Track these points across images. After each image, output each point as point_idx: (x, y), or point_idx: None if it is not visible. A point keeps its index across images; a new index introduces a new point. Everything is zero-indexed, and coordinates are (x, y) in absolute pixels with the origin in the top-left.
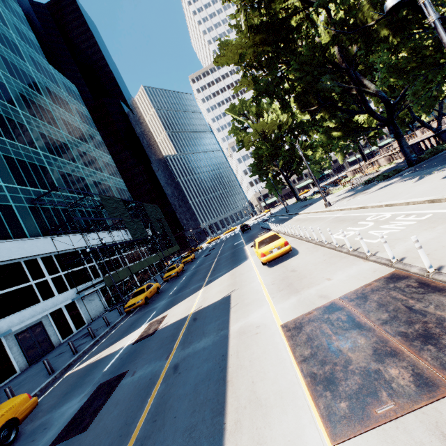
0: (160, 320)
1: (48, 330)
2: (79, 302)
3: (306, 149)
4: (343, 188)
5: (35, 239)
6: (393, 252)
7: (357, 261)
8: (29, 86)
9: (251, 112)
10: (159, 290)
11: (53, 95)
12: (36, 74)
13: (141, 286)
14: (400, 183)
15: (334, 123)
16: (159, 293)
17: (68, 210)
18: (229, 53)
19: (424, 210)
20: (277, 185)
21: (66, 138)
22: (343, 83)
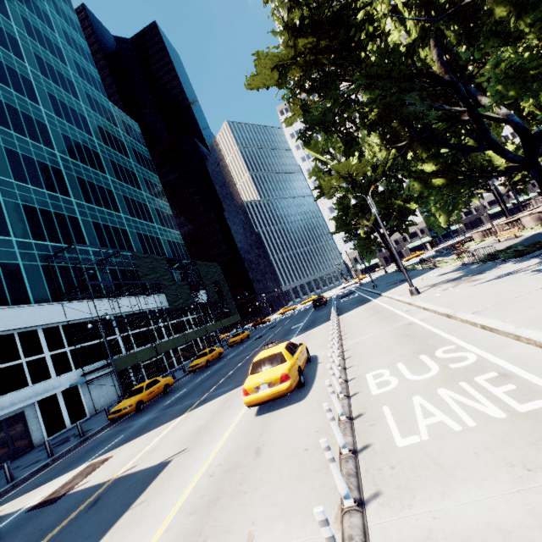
0: (94, 468)
1: (31, 423)
2: (84, 387)
3: (412, 199)
4: (456, 260)
5: (39, 305)
6: (397, 528)
7: (328, 505)
8: (77, 126)
9: (338, 149)
10: (168, 388)
11: (106, 135)
12: (90, 112)
13: (143, 381)
14: (531, 274)
15: (435, 165)
16: (166, 393)
17: (95, 269)
18: (265, 70)
19: (538, 376)
20: (369, 245)
21: (112, 183)
22: (451, 104)
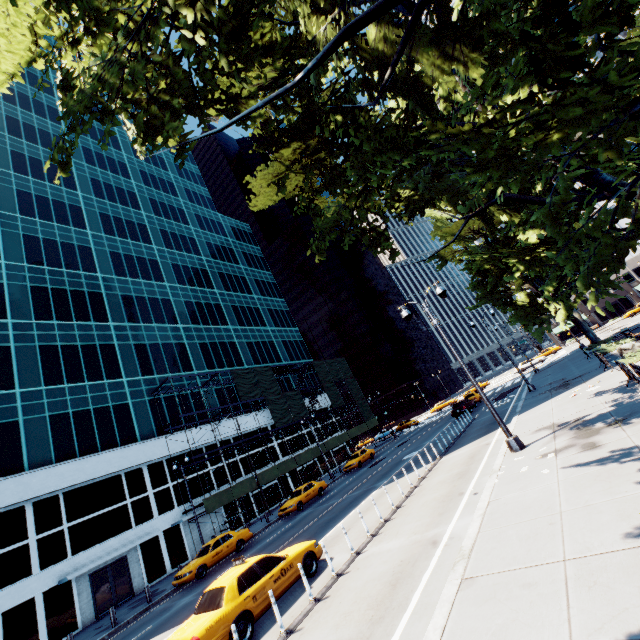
0: None
1: (133, 568)
2: (187, 525)
3: None
4: None
5: (144, 442)
6: None
7: None
8: (186, 250)
9: None
10: (243, 544)
11: (214, 249)
12: (199, 232)
13: (214, 536)
14: (637, 482)
15: (538, 230)
16: (239, 552)
17: (201, 392)
18: (261, 191)
19: None
20: (536, 314)
21: (220, 296)
22: None
